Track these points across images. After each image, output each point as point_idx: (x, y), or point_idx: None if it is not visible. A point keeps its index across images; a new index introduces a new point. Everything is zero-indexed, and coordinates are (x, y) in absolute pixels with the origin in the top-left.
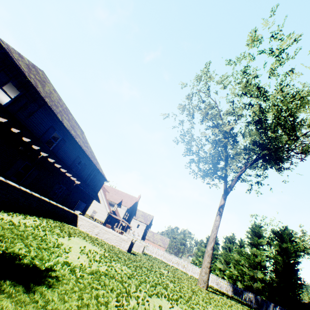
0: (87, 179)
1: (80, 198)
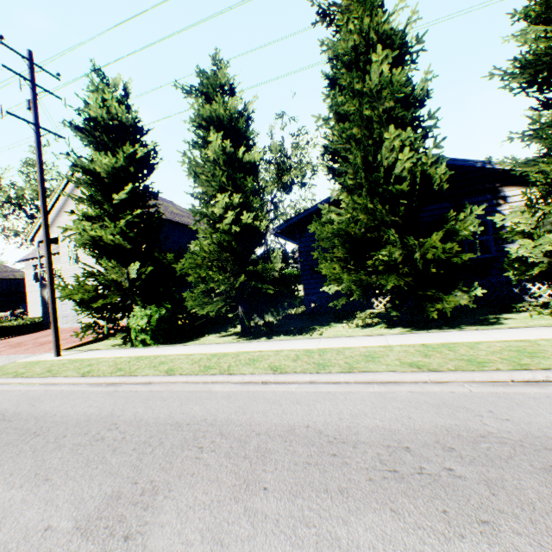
0: (11, 290)
1: (20, 303)
